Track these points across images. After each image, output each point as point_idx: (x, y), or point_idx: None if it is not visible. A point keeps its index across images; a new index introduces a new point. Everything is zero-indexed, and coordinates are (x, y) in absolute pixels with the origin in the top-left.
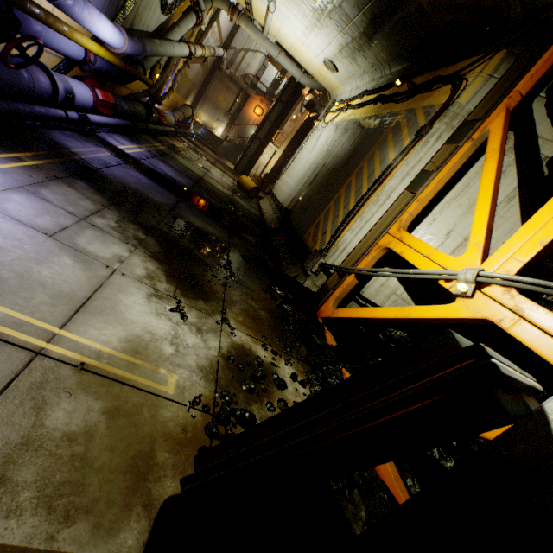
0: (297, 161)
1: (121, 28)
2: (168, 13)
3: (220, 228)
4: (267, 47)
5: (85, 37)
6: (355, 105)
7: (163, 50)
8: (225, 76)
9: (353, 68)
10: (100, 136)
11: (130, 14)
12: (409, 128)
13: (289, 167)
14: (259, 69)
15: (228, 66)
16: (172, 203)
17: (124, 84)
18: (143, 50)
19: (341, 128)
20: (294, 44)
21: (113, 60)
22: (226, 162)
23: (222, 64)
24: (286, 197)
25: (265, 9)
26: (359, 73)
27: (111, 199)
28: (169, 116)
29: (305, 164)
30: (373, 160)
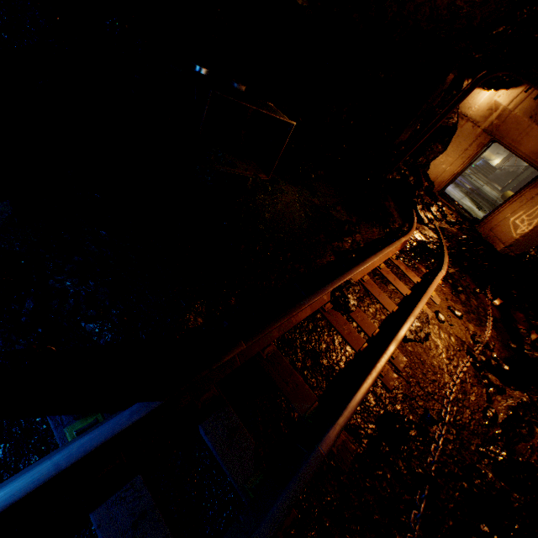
0: None
1: None
2: None
3: (488, 205)
4: None
5: None
6: None
7: None
8: None
9: None
10: None
11: None
12: None
13: None
14: None
15: None
16: (470, 192)
17: None
18: None
19: None
20: None
21: None
22: (494, 184)
23: None
24: None
25: None
26: None
27: (456, 185)
28: None
29: None
30: None
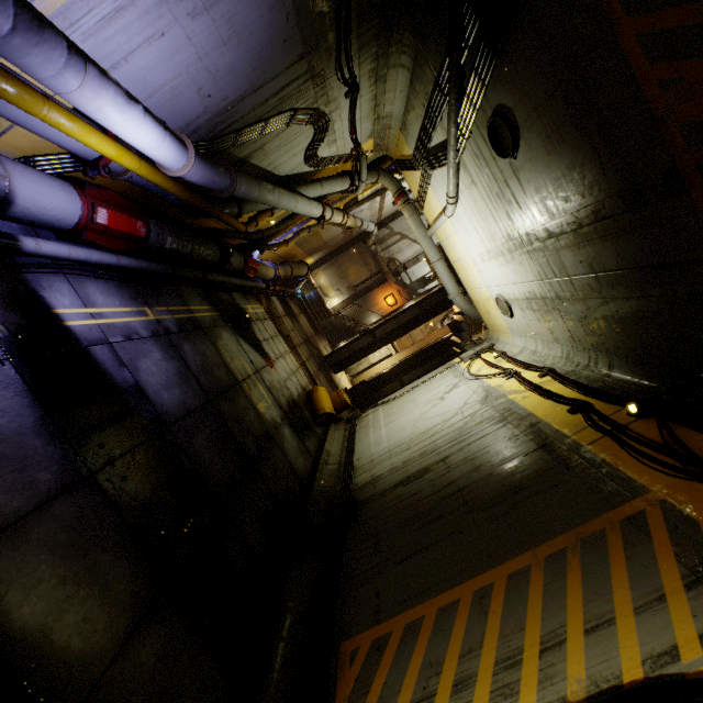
0: (409, 401)
1: (190, 146)
2: (314, 165)
3: (130, 591)
4: (426, 247)
5: (80, 125)
6: (528, 383)
7: (274, 199)
8: (368, 250)
9: (540, 327)
10: (30, 281)
11: (249, 143)
12: (689, 584)
13: (394, 399)
14: (411, 259)
15: (377, 242)
16: (13, 511)
17: (194, 216)
18: (229, 187)
19: (494, 405)
20: (462, 259)
21: (159, 180)
22: (323, 341)
23: (369, 238)
24: (365, 460)
25: (440, 209)
26: (546, 336)
27: None
28: (268, 268)
29: (417, 421)
30: (563, 585)
